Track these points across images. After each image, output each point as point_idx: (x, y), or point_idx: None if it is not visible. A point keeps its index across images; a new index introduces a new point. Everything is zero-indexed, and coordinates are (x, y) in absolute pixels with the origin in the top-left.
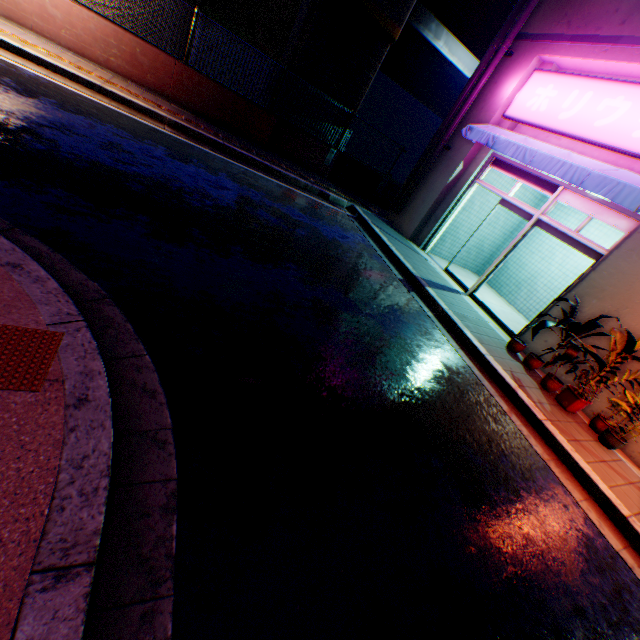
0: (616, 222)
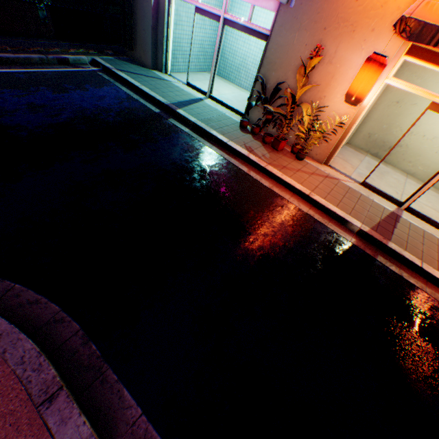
0: (268, 5)
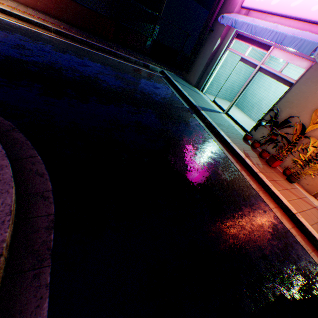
0: (301, 64)
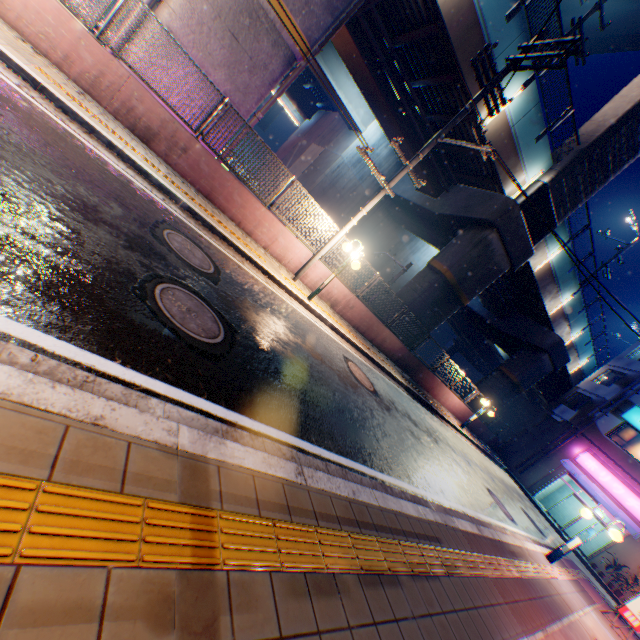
0: (620, 527)
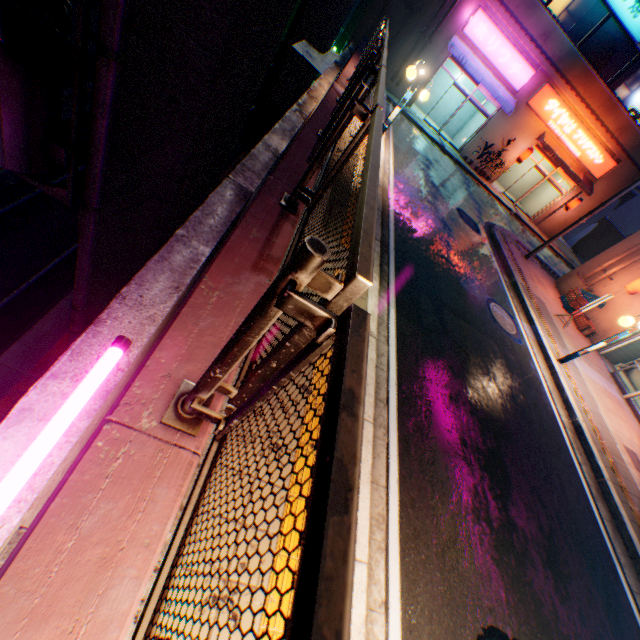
0: (494, 105)
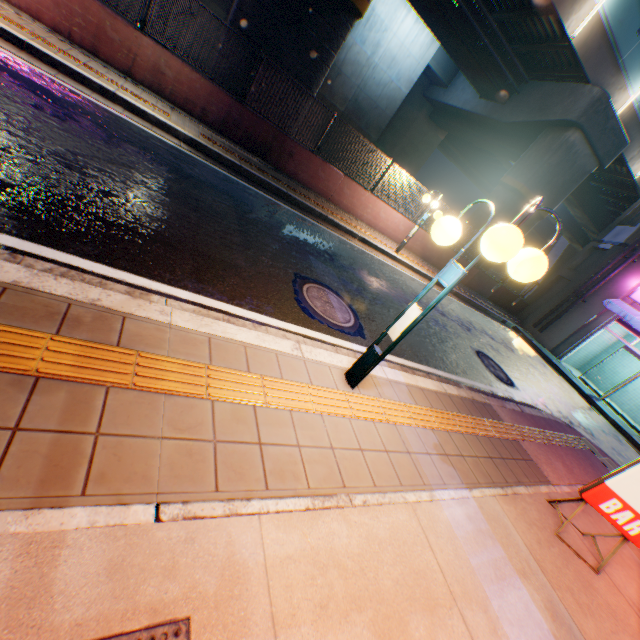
0: None
